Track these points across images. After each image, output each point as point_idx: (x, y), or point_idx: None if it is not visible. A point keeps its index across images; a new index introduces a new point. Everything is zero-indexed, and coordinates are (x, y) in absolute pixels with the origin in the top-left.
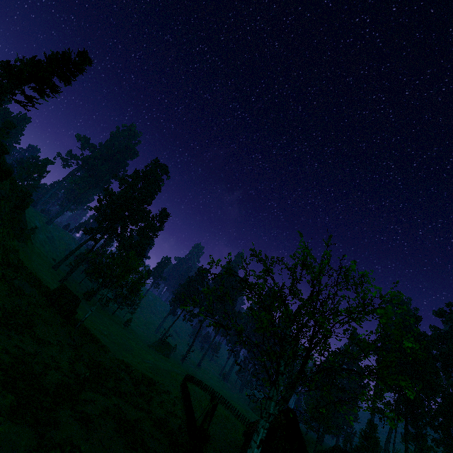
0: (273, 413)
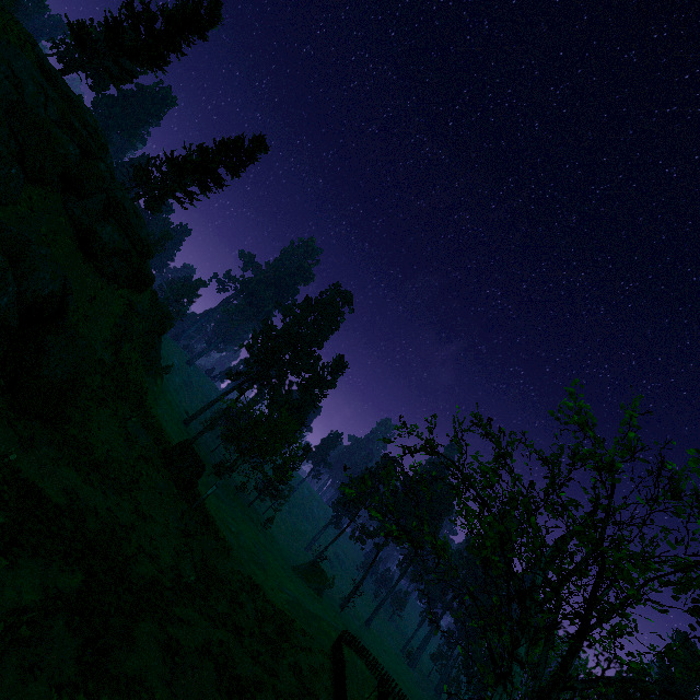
0: None
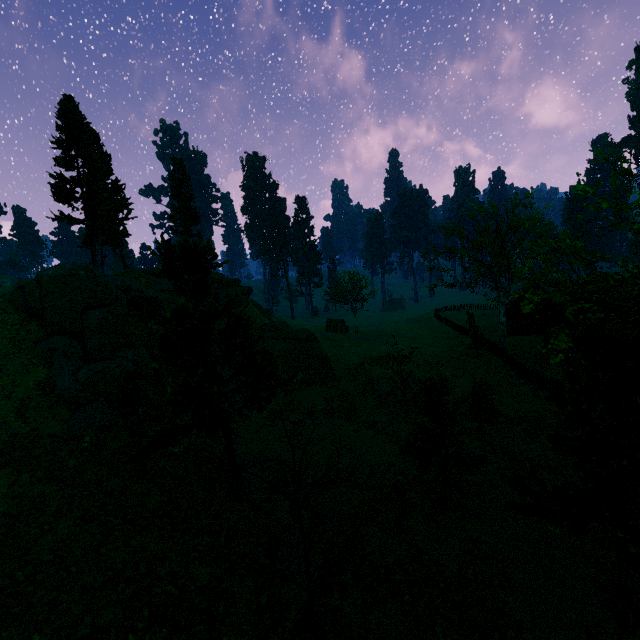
0: (504, 301)
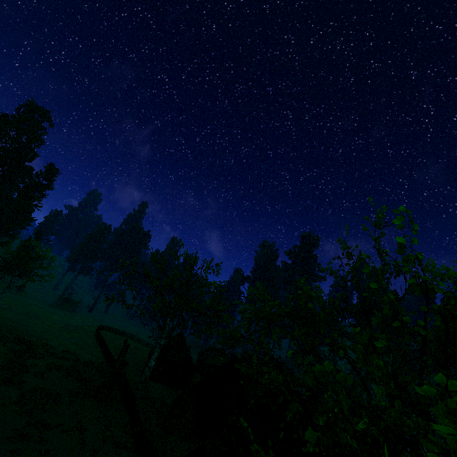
0: (163, 344)
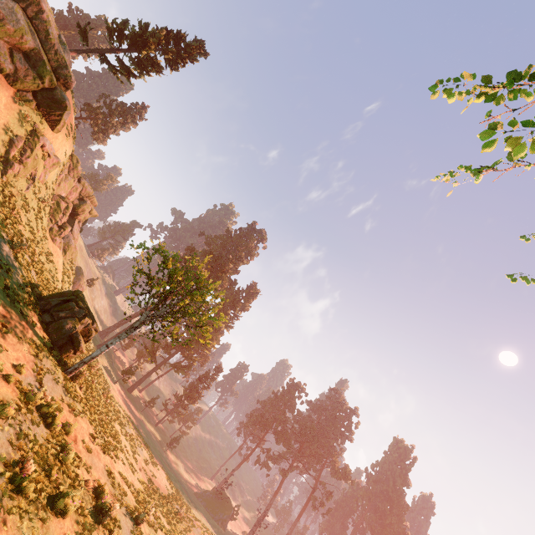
0: None
